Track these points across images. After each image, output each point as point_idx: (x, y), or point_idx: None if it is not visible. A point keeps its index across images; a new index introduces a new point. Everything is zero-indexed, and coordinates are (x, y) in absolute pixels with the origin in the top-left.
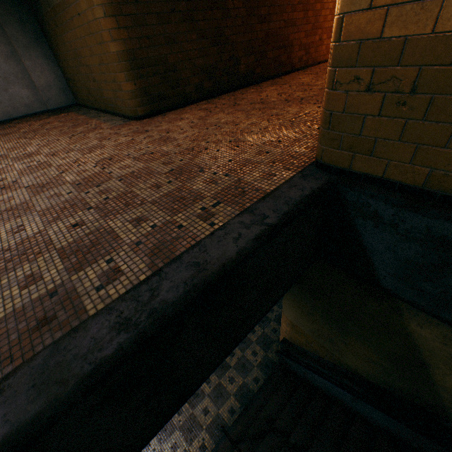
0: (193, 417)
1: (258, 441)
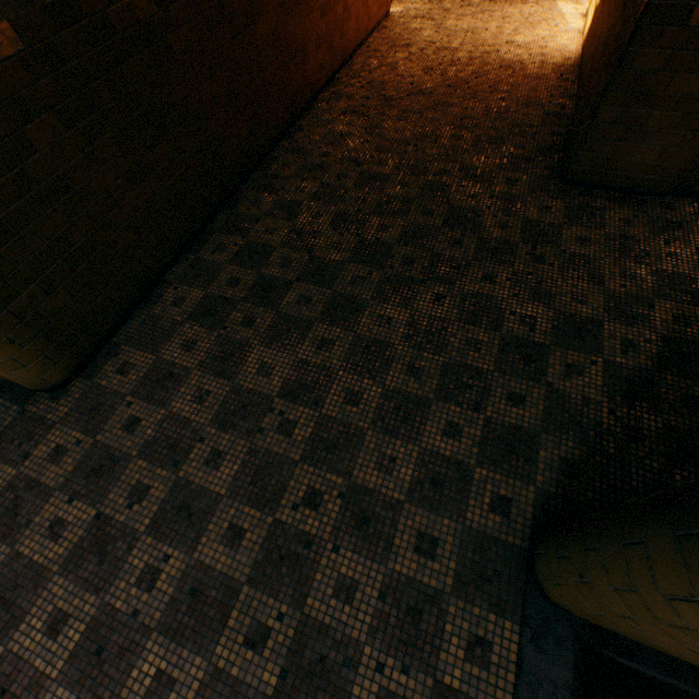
0: None
1: None
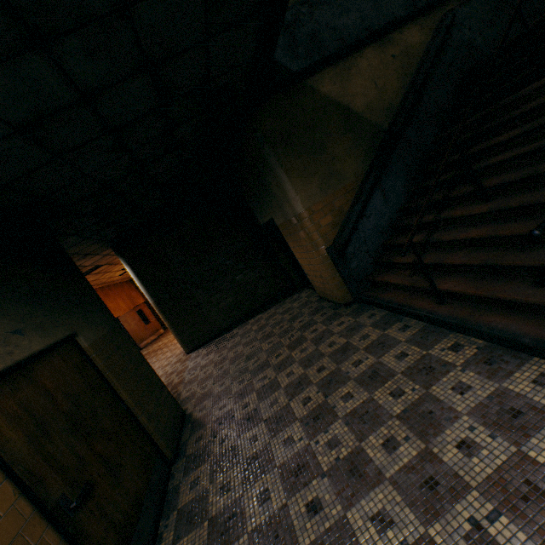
0: (408, 371)
1: (433, 275)
